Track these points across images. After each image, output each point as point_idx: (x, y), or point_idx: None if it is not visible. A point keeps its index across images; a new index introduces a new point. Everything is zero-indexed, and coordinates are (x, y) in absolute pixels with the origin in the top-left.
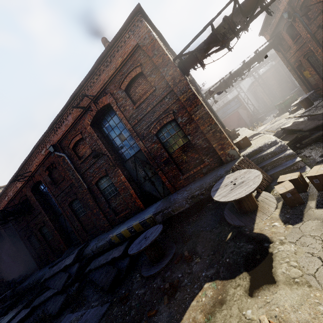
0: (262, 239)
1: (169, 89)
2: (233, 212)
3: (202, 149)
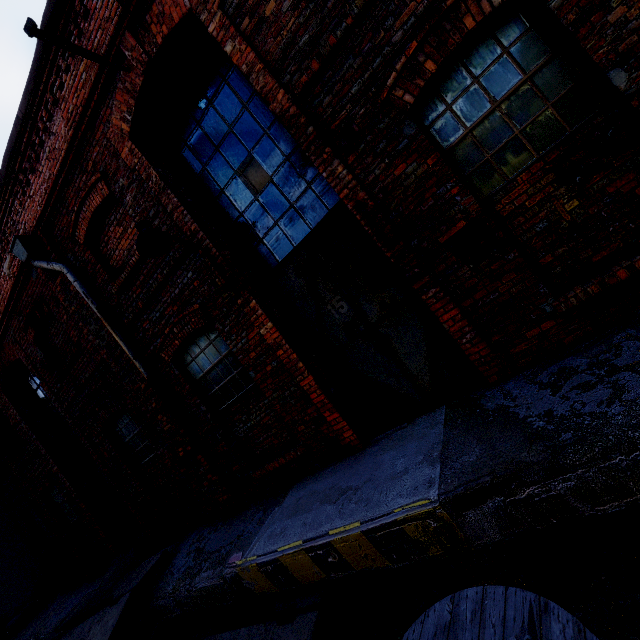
0: None
1: None
2: None
3: None
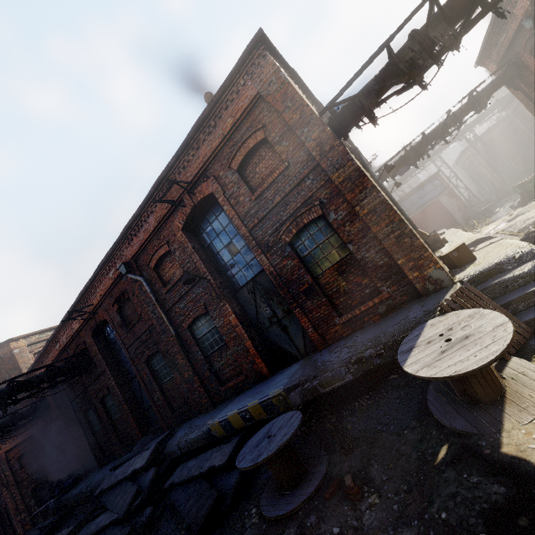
0: (528, 475)
1: (313, 164)
2: (448, 399)
3: (375, 268)
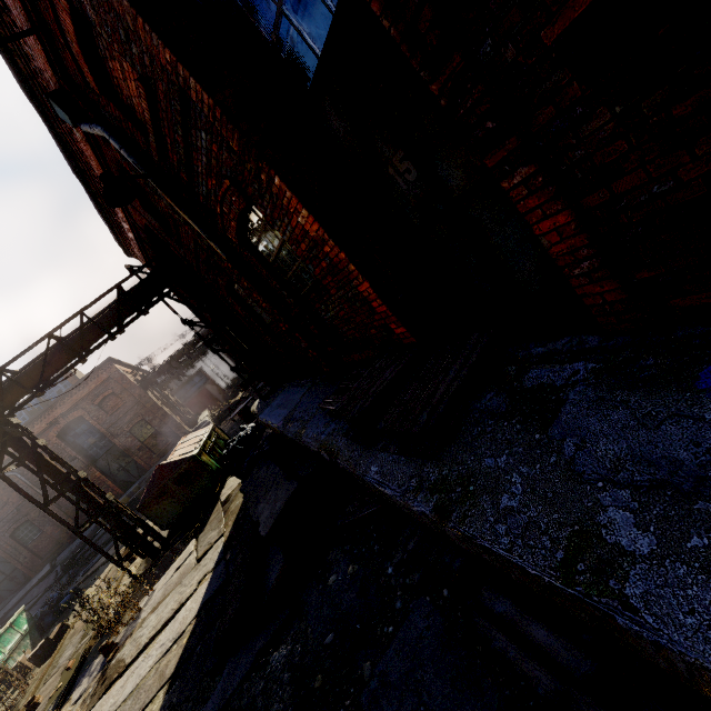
0: None
1: (138, 401)
2: None
3: (166, 433)
